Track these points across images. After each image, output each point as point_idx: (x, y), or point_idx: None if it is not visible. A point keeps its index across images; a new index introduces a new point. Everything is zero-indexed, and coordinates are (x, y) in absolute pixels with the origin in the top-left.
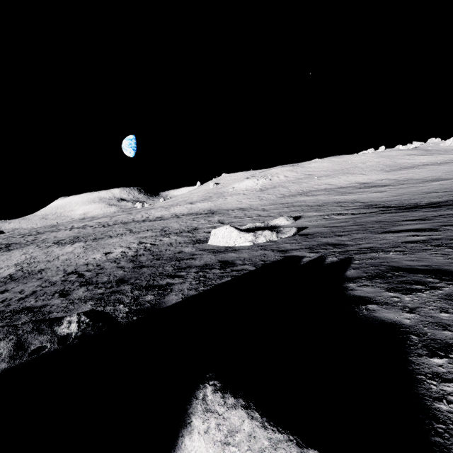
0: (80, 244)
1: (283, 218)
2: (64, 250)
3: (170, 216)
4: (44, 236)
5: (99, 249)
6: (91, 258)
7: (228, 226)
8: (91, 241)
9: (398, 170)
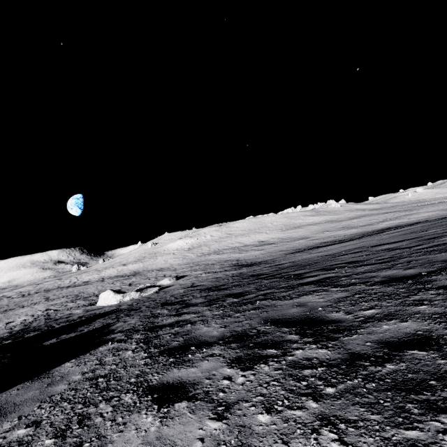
0: None
1: (167, 278)
2: None
3: (97, 279)
4: None
5: (3, 320)
6: None
7: (109, 290)
8: (0, 313)
9: (289, 230)
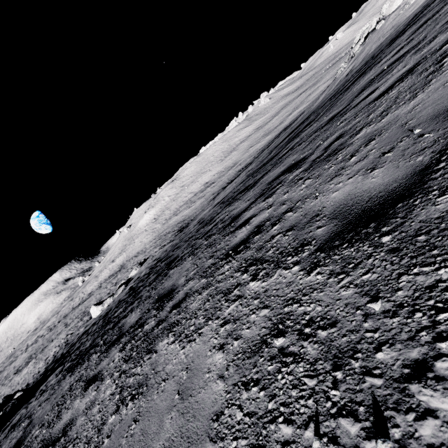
0: (32, 362)
1: (134, 270)
2: (22, 375)
3: (97, 287)
4: (5, 373)
5: (43, 358)
6: (37, 369)
7: (92, 306)
8: (40, 353)
9: (226, 157)
